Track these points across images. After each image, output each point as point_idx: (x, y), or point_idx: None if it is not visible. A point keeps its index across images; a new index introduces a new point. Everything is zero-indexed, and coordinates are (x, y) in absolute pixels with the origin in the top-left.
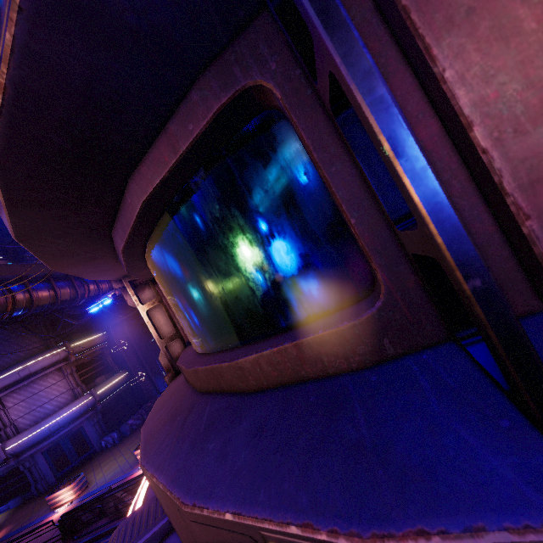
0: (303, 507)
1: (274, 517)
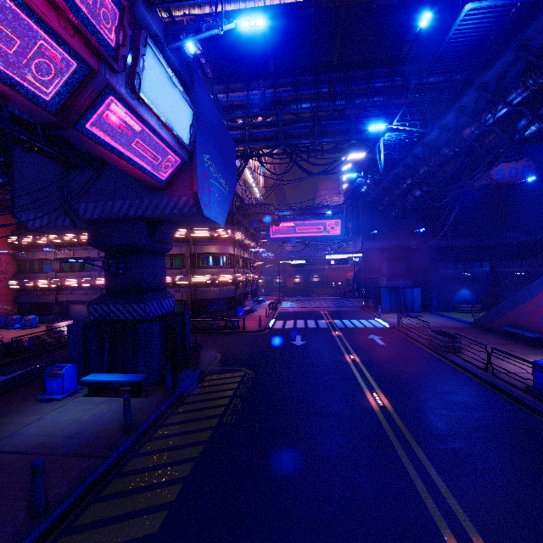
0: (229, 268)
1: (228, 269)
